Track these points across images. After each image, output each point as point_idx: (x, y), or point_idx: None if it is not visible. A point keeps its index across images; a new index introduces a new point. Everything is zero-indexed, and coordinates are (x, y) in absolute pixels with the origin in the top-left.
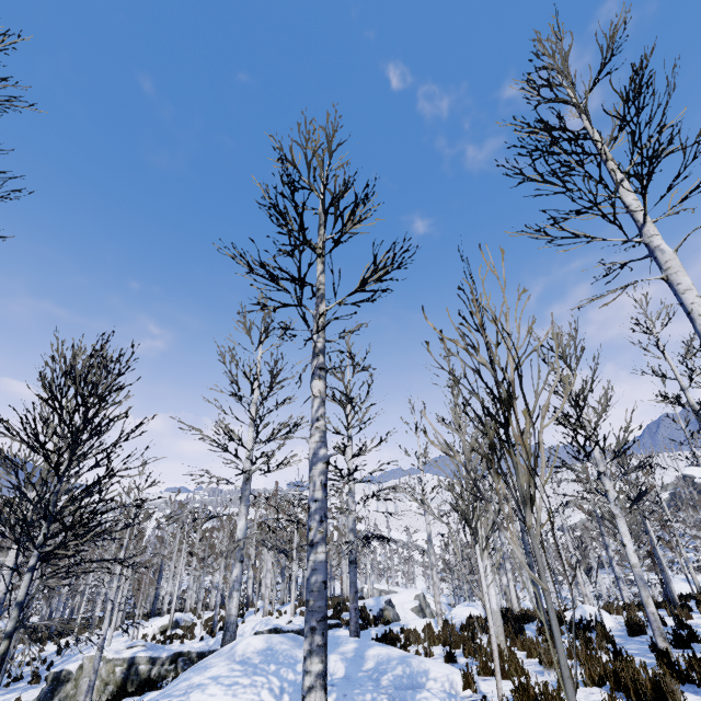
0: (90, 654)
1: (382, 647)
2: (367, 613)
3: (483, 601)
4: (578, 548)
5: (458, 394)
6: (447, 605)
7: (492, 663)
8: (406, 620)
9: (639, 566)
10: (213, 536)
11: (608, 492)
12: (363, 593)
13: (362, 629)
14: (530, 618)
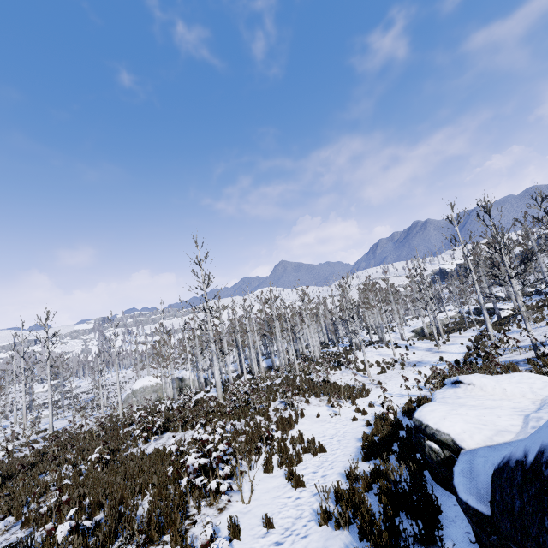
0: (427, 321)
1: None
2: None
3: None
4: None
5: None
6: None
7: None
8: None
9: None
10: None
11: None
12: None
13: None
14: None
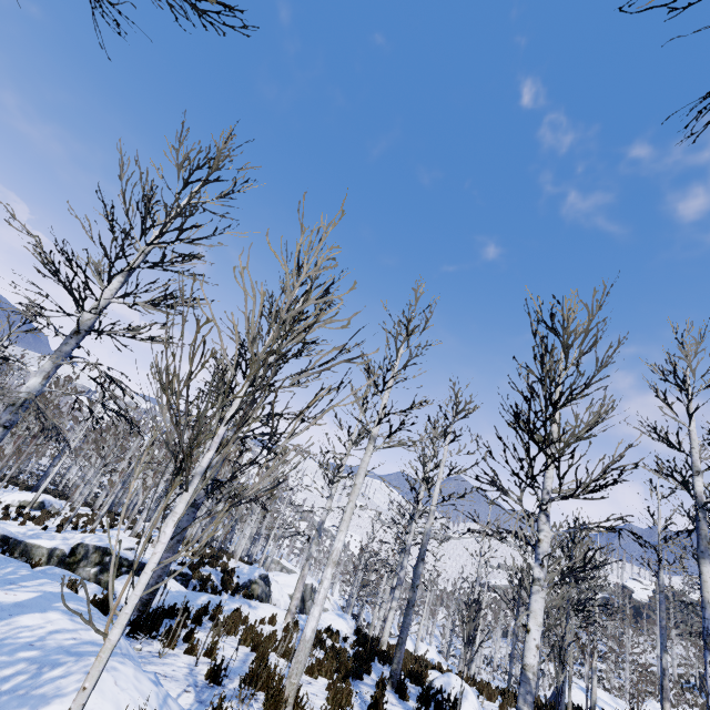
0: None
1: (65, 620)
2: (230, 578)
3: (109, 620)
4: (471, 606)
5: (402, 344)
6: (339, 607)
7: (262, 709)
8: (278, 603)
9: (534, 672)
10: (128, 439)
11: (540, 543)
12: (266, 561)
13: (213, 591)
14: (389, 660)
